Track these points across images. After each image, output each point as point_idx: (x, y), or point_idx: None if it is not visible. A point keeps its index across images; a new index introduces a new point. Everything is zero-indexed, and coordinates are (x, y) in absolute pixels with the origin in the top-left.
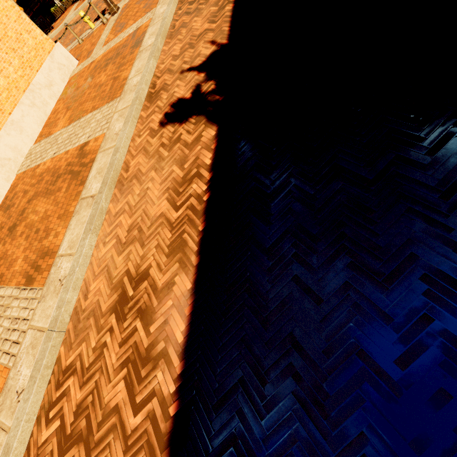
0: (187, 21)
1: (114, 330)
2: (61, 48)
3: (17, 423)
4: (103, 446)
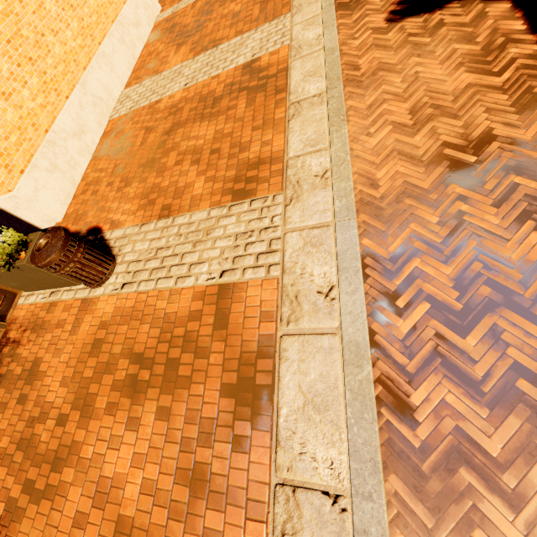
0: None
1: (469, 197)
2: None
3: (353, 317)
4: None
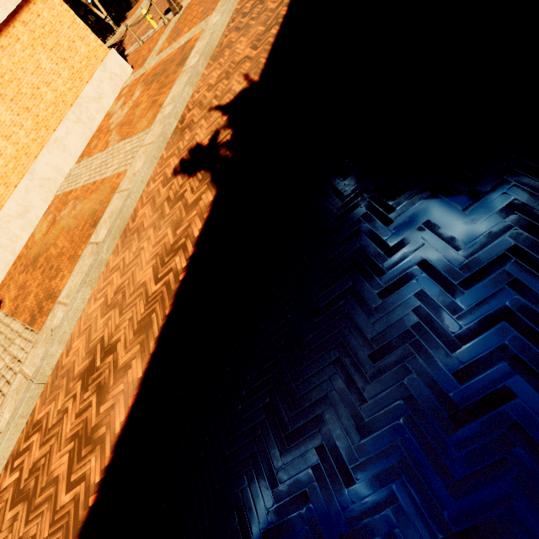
0: (234, 40)
1: (77, 399)
2: (115, 55)
3: None
4: (39, 512)
